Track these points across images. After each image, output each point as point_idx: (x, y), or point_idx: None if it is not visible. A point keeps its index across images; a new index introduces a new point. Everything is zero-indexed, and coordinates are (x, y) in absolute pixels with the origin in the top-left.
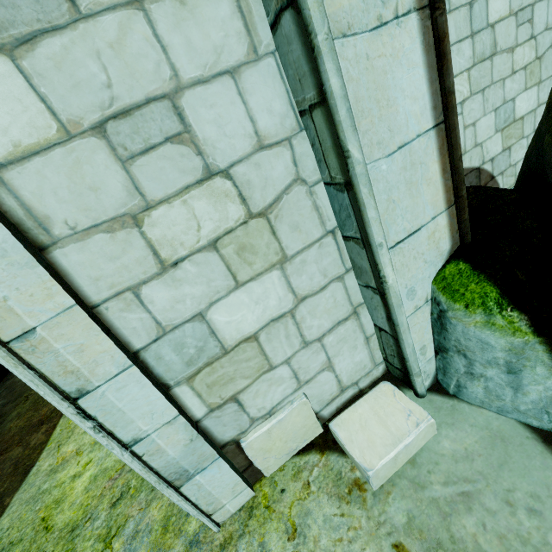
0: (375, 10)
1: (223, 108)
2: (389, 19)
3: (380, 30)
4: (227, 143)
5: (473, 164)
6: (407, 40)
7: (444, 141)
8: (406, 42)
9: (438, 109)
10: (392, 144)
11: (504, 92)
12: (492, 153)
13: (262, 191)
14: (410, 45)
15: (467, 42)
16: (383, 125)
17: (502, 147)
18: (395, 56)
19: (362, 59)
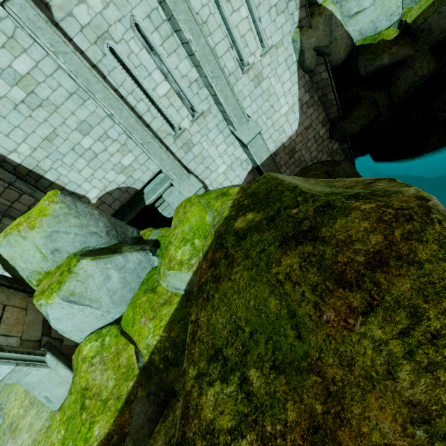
0: None
1: None
2: None
3: None
4: None
5: (114, 187)
6: None
7: None
8: None
9: None
10: None
11: (112, 162)
12: (122, 181)
13: None
14: None
15: (80, 159)
16: None
17: (126, 177)
18: None
19: None
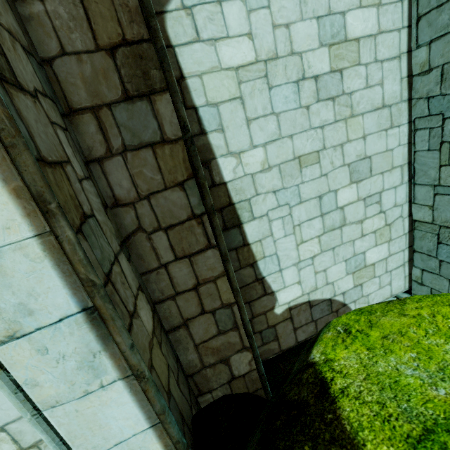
0: (81, 389)
1: (0, 396)
2: (95, 389)
3: (88, 396)
4: (3, 413)
5: (325, 296)
6: (115, 394)
7: (163, 430)
8: (114, 395)
9: (153, 417)
10: (108, 444)
11: (354, 248)
12: (343, 289)
13: (34, 432)
14: (119, 395)
15: (317, 219)
16: (97, 437)
17: (353, 284)
18: (104, 403)
19: (72, 413)
